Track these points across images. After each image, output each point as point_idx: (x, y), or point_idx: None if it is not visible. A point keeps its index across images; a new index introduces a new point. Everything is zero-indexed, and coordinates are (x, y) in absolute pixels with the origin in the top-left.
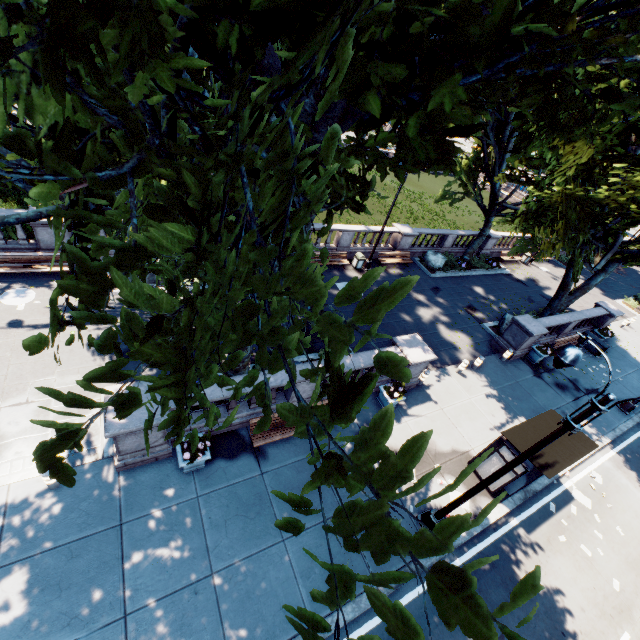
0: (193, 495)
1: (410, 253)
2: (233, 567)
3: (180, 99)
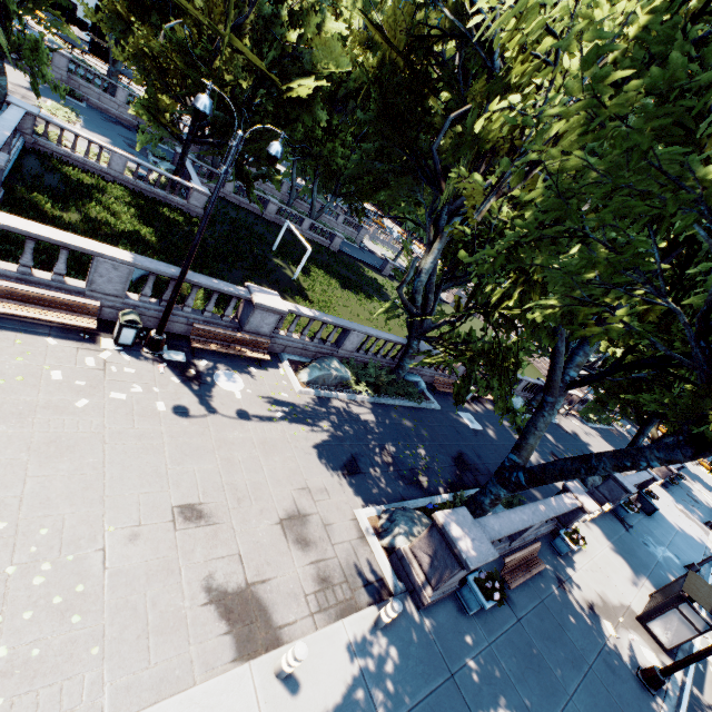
0: (485, 642)
1: None
2: None
3: None
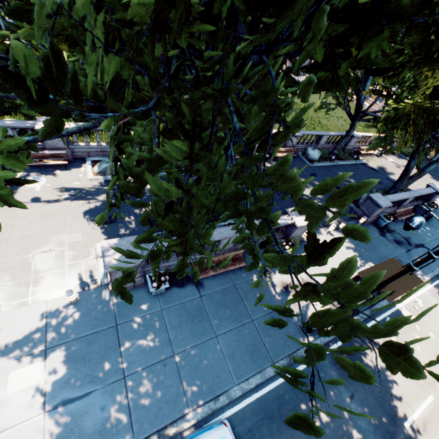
0: (159, 309)
1: (295, 149)
2: (186, 351)
3: (188, 52)
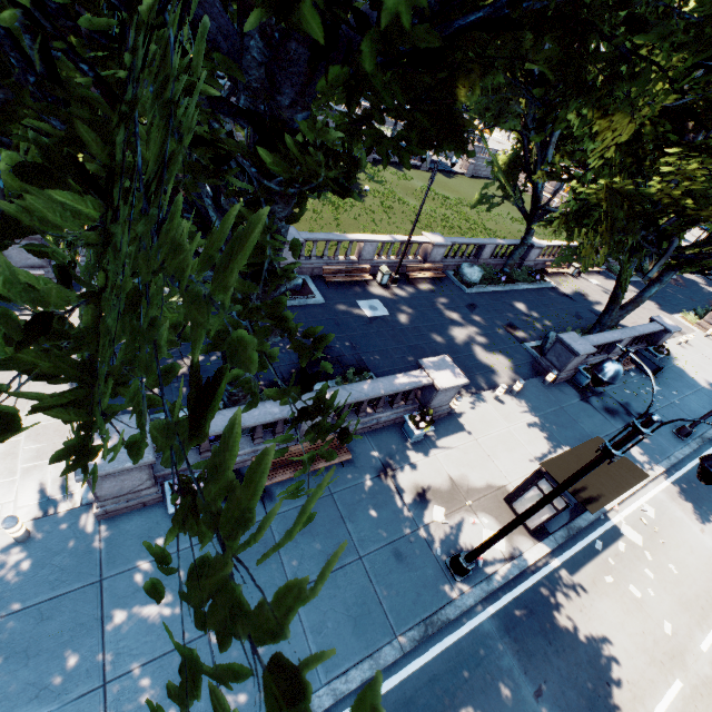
0: (187, 544)
1: (443, 266)
2: None
3: (43, 20)
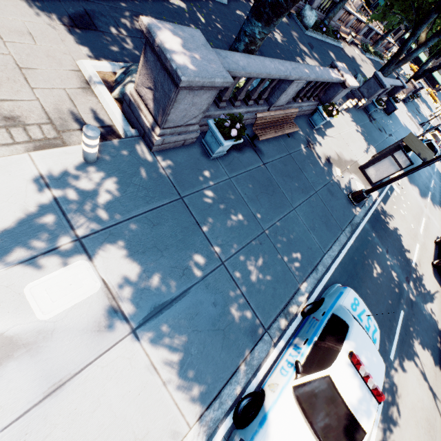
0: (226, 177)
1: None
2: (274, 226)
3: None
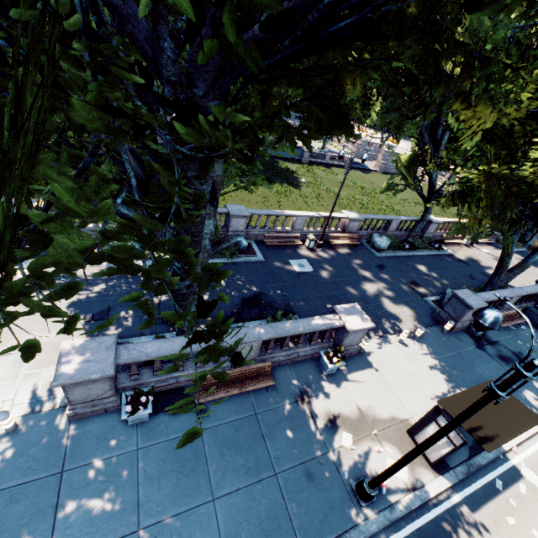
0: (133, 447)
1: (358, 236)
2: (160, 524)
3: None
